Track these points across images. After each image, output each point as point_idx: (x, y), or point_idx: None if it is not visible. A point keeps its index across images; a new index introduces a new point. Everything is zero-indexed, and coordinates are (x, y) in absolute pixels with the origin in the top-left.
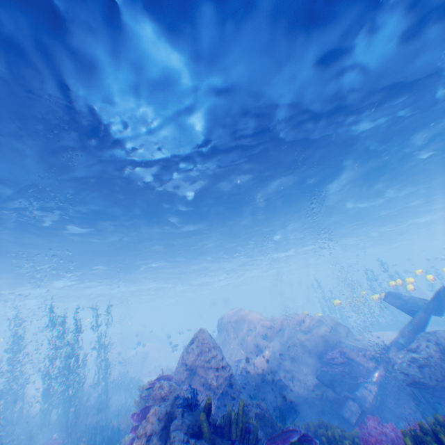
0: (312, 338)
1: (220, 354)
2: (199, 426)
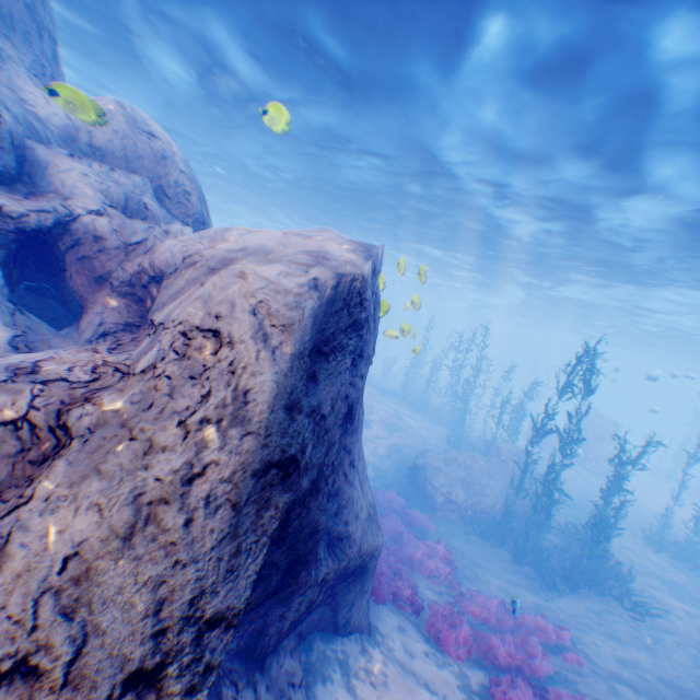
0: None
1: None
2: None
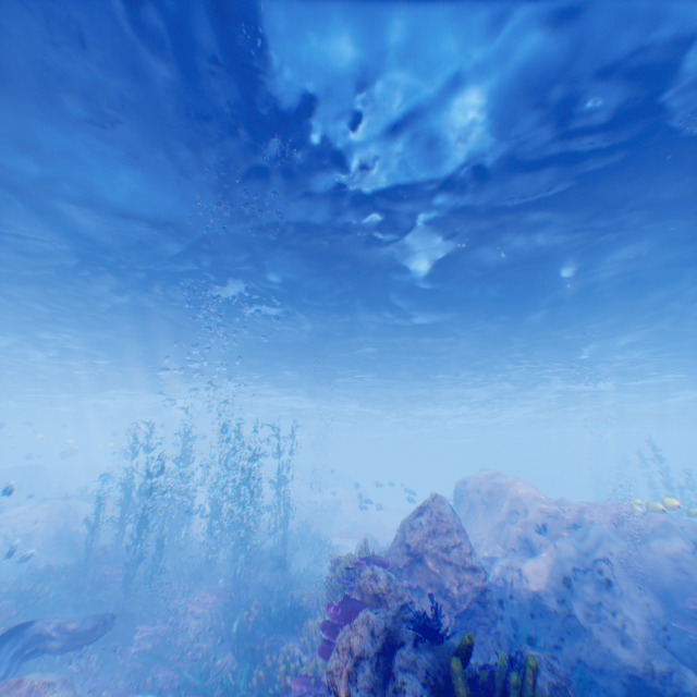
0: (651, 559)
1: (465, 544)
2: (445, 677)
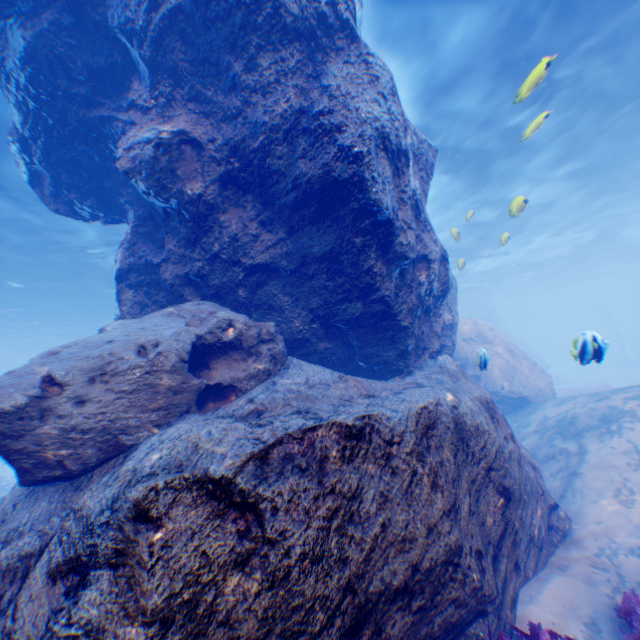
0: None
1: None
2: None
